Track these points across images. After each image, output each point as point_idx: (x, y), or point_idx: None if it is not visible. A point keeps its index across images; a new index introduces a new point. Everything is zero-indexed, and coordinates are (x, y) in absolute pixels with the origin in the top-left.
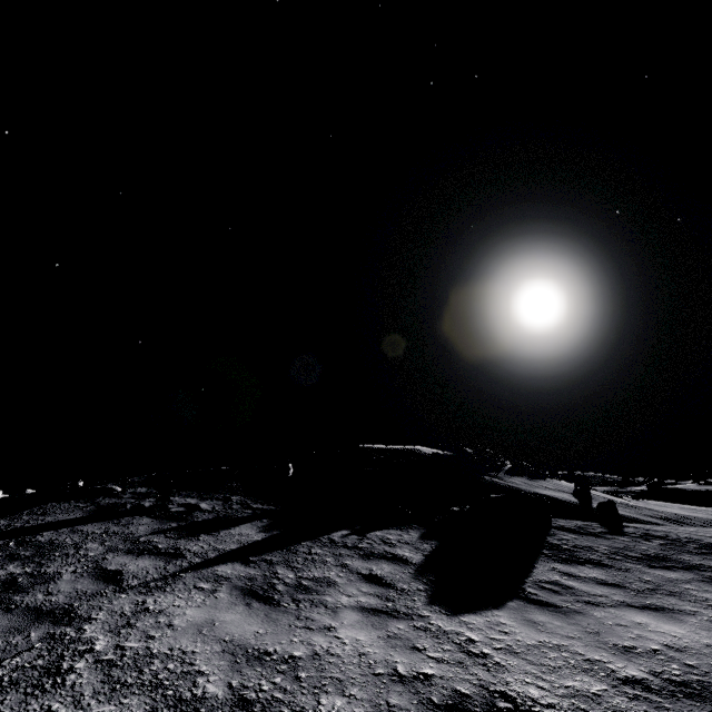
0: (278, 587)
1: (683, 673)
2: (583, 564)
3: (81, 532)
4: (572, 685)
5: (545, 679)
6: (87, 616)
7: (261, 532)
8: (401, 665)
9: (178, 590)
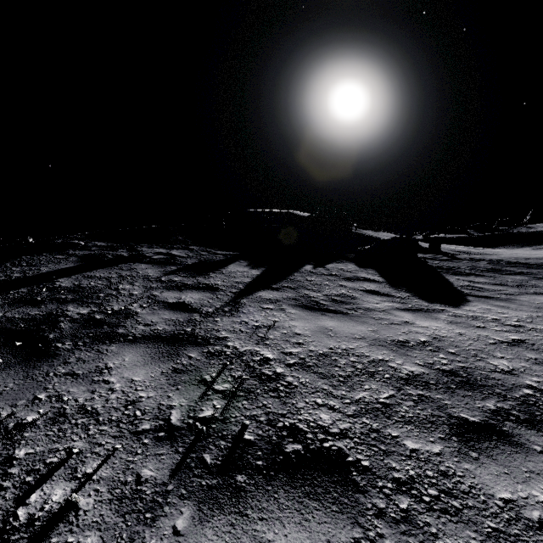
0: (323, 303)
1: None
2: (469, 275)
3: (96, 277)
4: None
5: None
6: (215, 337)
7: (252, 269)
8: (494, 337)
9: (253, 311)
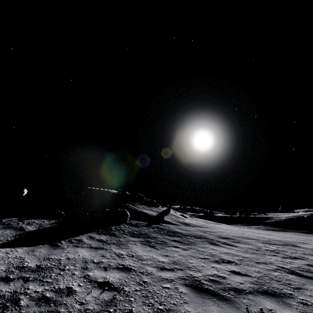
0: None
1: (51, 265)
2: (106, 234)
3: None
4: None
5: None
6: None
7: None
8: None
9: None
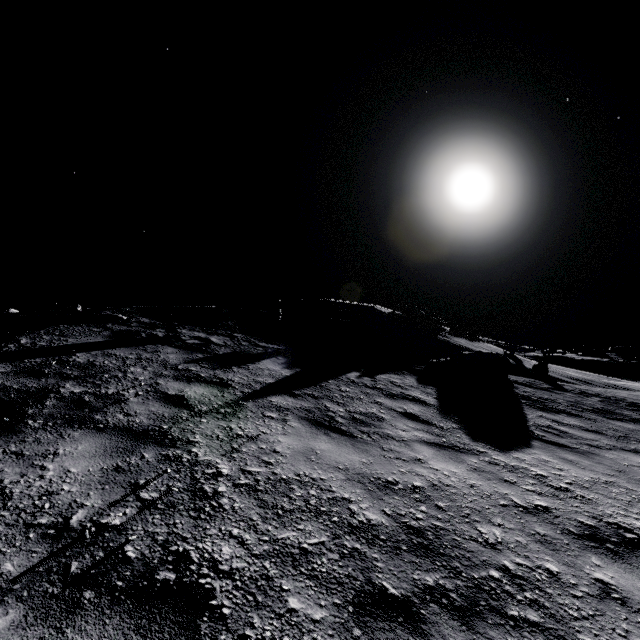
0: (338, 420)
1: None
2: (559, 413)
3: (115, 356)
4: None
5: (633, 512)
6: (186, 439)
7: (285, 368)
8: (513, 497)
9: (251, 417)
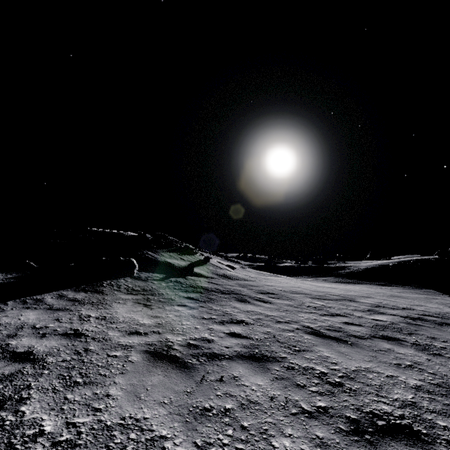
0: None
1: None
2: (87, 292)
3: None
4: None
5: None
6: None
7: None
8: None
9: None
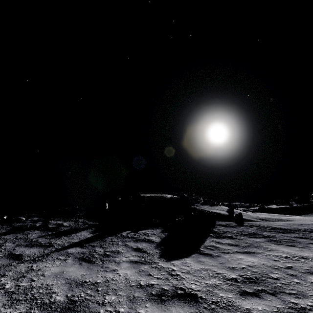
0: (95, 256)
1: (251, 274)
2: (225, 238)
3: (3, 238)
4: (208, 282)
5: (199, 281)
6: (3, 274)
7: (91, 233)
8: (142, 281)
9: (49, 260)
